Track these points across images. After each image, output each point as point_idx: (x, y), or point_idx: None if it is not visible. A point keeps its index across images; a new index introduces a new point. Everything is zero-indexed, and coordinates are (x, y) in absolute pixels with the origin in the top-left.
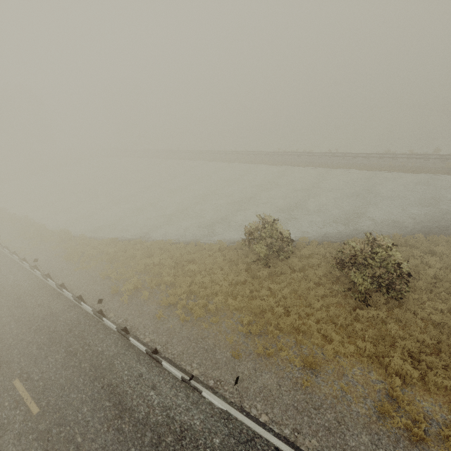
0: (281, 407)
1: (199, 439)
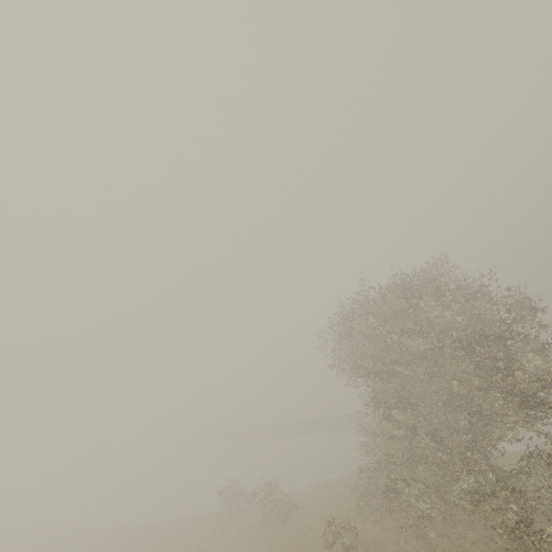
0: None
1: None
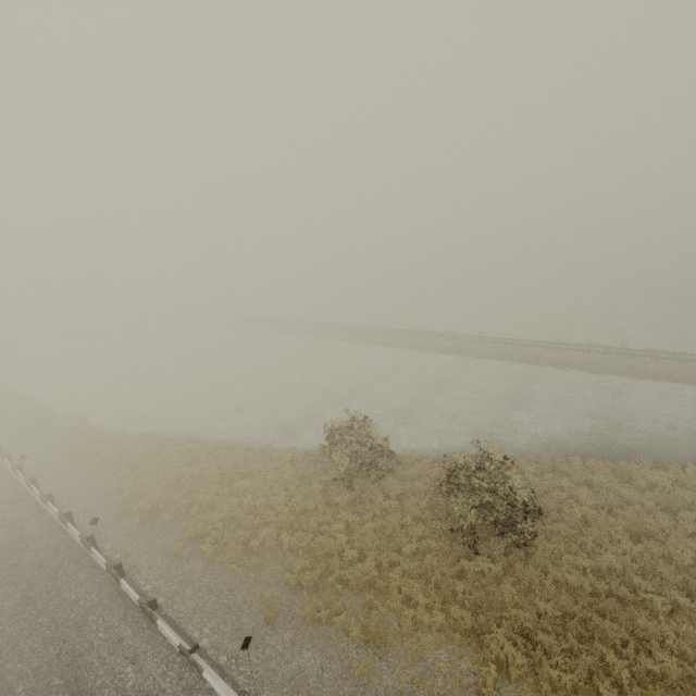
0: None
1: None
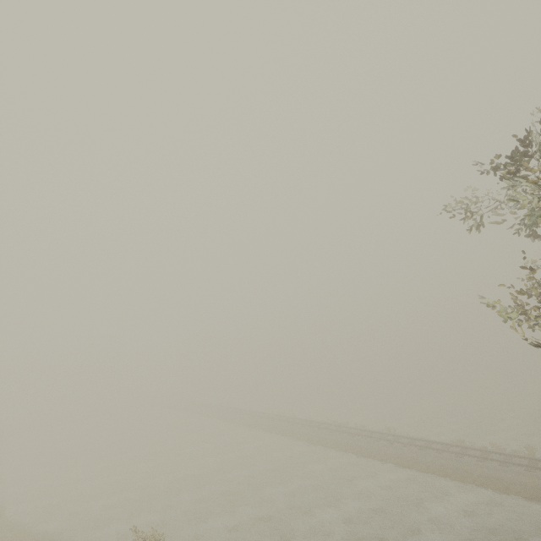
0: None
1: None
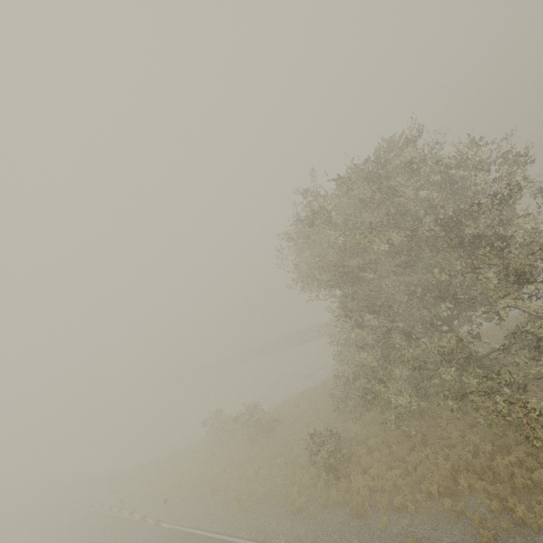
0: (194, 516)
1: (153, 542)
